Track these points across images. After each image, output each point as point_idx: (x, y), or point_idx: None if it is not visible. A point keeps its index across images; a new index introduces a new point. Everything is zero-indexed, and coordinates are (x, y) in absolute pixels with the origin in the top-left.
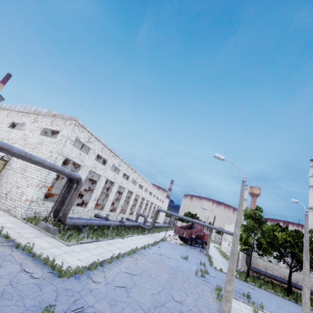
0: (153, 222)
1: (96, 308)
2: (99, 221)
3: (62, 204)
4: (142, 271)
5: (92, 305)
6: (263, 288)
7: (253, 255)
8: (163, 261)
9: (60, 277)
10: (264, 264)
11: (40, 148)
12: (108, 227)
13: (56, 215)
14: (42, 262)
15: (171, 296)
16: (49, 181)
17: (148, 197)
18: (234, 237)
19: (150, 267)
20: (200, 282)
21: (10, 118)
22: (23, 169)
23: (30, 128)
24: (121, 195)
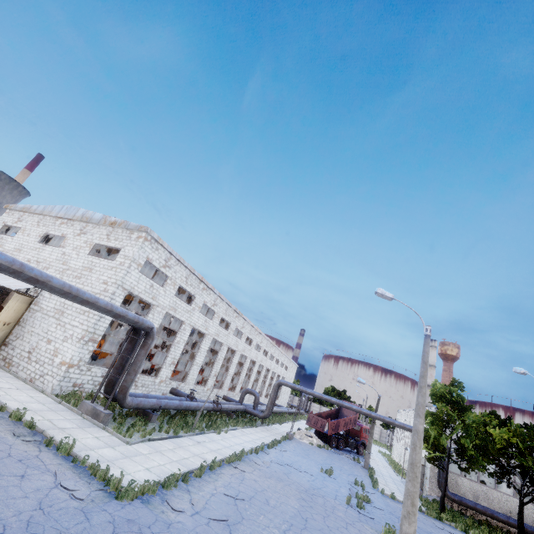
0: (271, 405)
1: None
2: (178, 401)
3: (121, 371)
4: (254, 493)
5: None
6: (472, 533)
7: (451, 469)
8: (289, 477)
9: (118, 498)
10: (472, 487)
11: (88, 277)
12: (193, 412)
13: (110, 391)
14: (89, 472)
15: None
16: (100, 332)
17: (262, 360)
18: (414, 435)
19: (268, 487)
20: (356, 517)
21: (42, 228)
22: (59, 311)
23: (73, 244)
24: (215, 355)
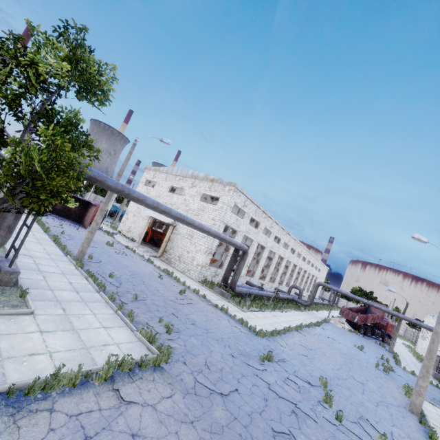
0: (312, 298)
1: (293, 363)
2: (257, 290)
3: (230, 272)
4: (315, 348)
5: (289, 361)
6: None
7: None
8: (333, 345)
9: (257, 335)
10: None
11: (202, 215)
12: (262, 297)
13: (226, 282)
14: (239, 322)
15: (351, 376)
16: (214, 248)
17: (301, 264)
18: (434, 334)
19: (322, 347)
20: (383, 376)
21: (168, 182)
22: (190, 235)
23: (189, 193)
24: (270, 261)
